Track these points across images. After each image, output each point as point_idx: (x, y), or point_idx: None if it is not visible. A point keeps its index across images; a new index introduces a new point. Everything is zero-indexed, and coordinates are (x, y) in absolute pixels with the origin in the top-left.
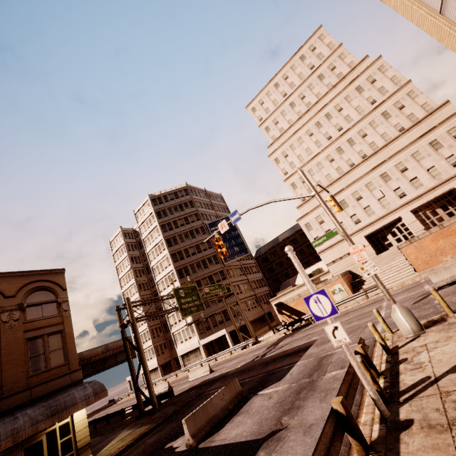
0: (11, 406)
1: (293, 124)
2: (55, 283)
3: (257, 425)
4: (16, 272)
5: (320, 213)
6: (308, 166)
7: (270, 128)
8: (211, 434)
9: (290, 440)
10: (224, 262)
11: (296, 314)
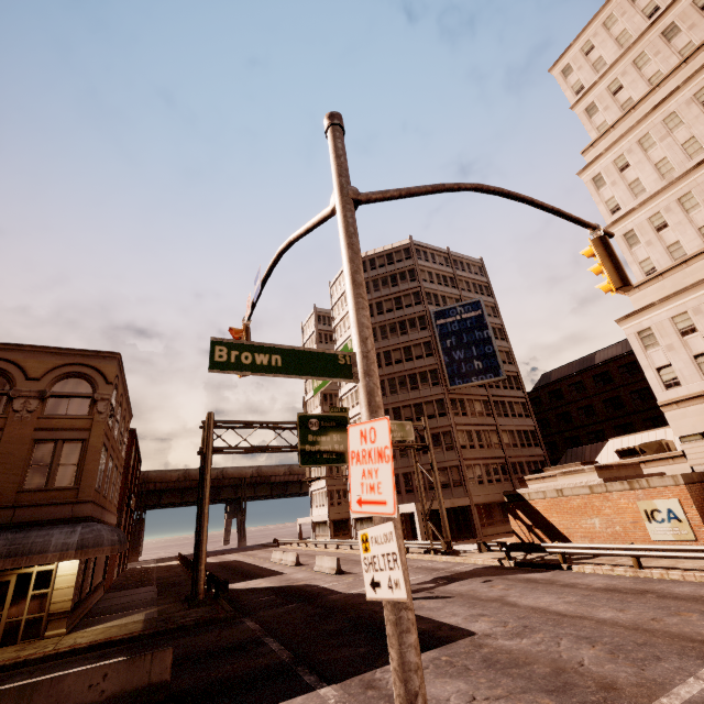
0: None
1: (659, 83)
2: (99, 371)
3: None
4: (50, 347)
5: (690, 307)
6: (682, 186)
7: (598, 107)
8: None
9: None
10: (448, 385)
11: (545, 530)
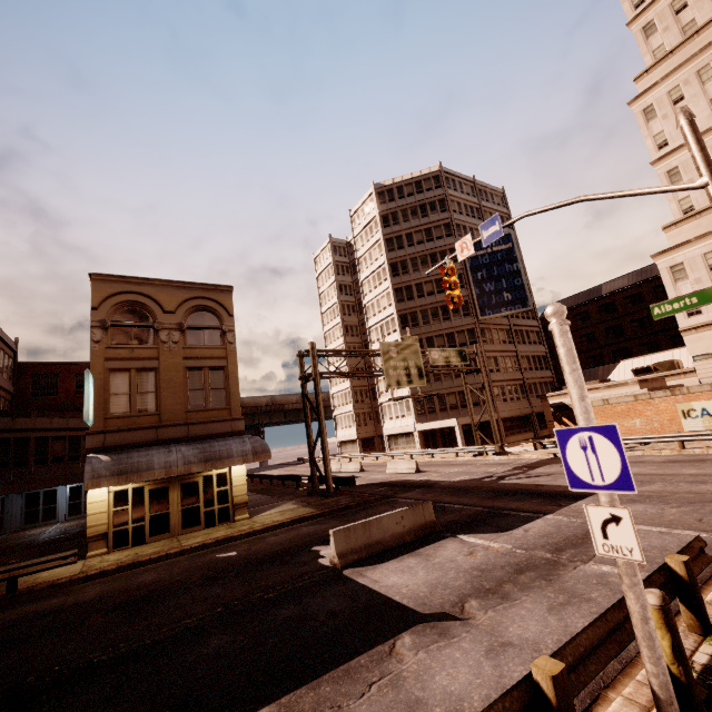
0: (169, 437)
1: None
2: (220, 304)
3: (427, 588)
4: (176, 282)
5: None
6: None
7: (657, 26)
8: (366, 563)
9: (459, 647)
10: (478, 316)
11: None
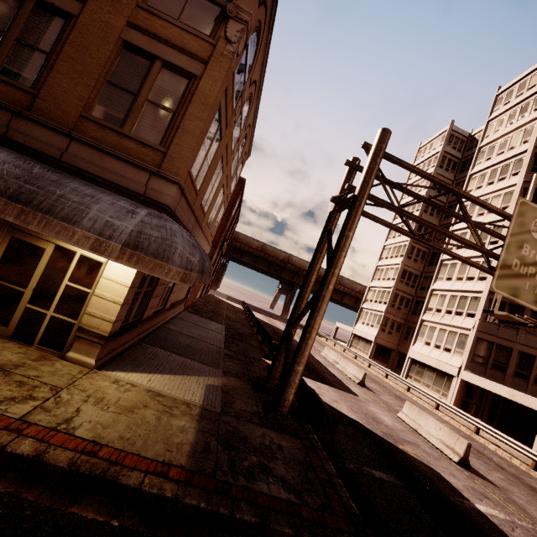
0: (26, 141)
1: None
2: None
3: None
4: None
5: None
6: None
7: None
8: None
9: None
10: None
11: None
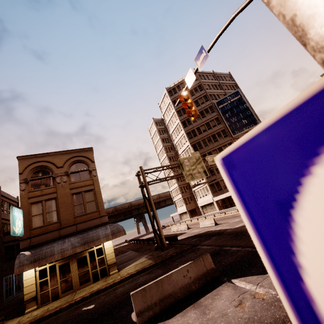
0: (66, 233)
1: None
2: (86, 157)
3: None
4: (61, 151)
5: None
6: None
7: None
8: (159, 318)
9: None
10: (232, 135)
11: None
